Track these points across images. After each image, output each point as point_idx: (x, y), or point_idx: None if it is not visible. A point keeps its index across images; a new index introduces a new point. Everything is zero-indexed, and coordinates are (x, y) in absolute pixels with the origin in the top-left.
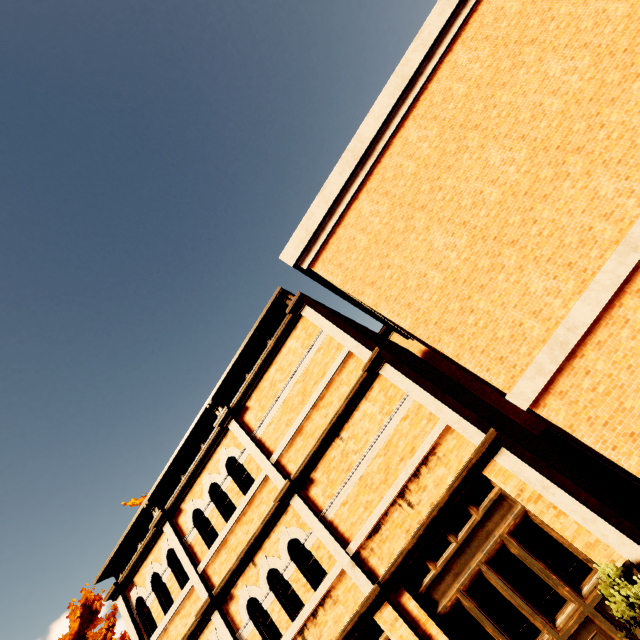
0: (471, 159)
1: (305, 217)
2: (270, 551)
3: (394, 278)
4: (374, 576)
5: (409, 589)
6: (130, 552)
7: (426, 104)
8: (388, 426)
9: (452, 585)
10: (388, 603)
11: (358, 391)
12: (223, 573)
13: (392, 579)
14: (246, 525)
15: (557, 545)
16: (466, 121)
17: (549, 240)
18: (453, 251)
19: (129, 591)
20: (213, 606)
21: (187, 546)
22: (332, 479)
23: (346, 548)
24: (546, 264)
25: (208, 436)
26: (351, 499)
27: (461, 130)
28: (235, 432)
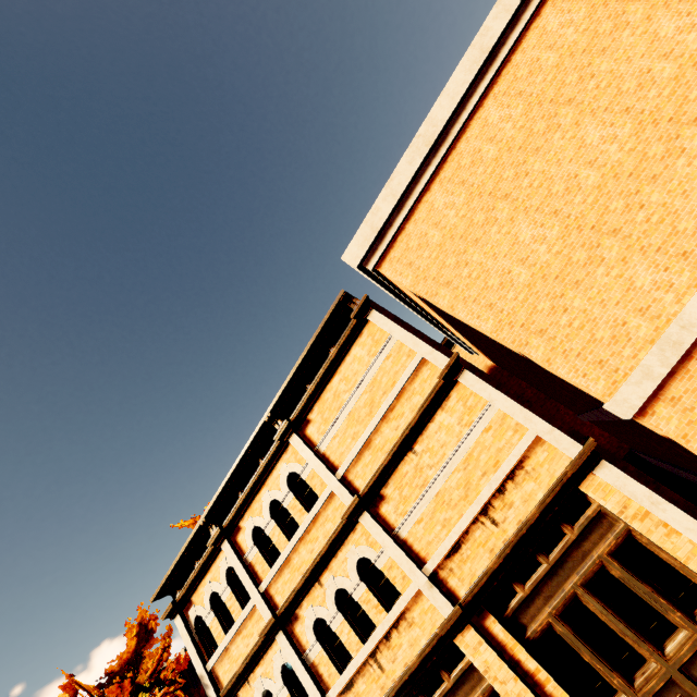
0: (564, 139)
1: (370, 213)
2: (337, 571)
3: (473, 277)
4: (454, 598)
5: (493, 612)
6: (187, 571)
7: (509, 79)
8: (468, 438)
9: (542, 609)
10: (471, 626)
11: (433, 401)
12: (287, 593)
13: (474, 601)
14: (310, 544)
15: (666, 567)
16: (557, 95)
17: (659, 227)
18: (542, 244)
19: (187, 610)
20: (277, 626)
21: (247, 565)
22: (405, 495)
23: (422, 568)
24: (655, 254)
25: (267, 451)
26: (427, 517)
27: (551, 106)
28: (296, 446)
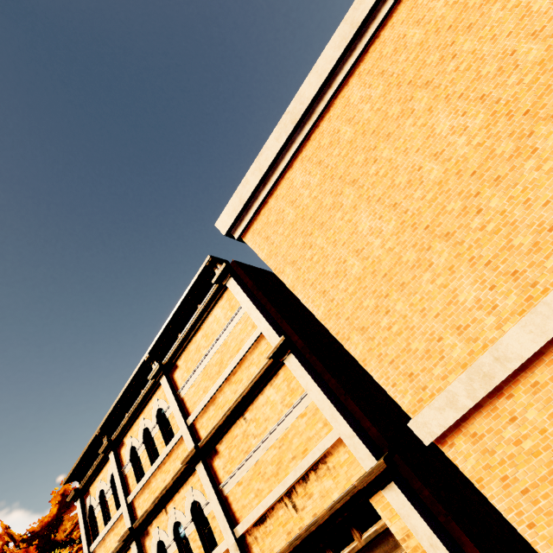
0: (415, 125)
1: (241, 184)
2: (178, 505)
3: (314, 260)
4: None
5: None
6: (89, 466)
7: (375, 56)
8: (286, 419)
9: None
10: None
11: (264, 375)
12: (144, 509)
13: None
14: (164, 474)
15: None
16: (416, 77)
17: (493, 237)
18: (378, 237)
19: (86, 497)
20: (132, 537)
21: (124, 476)
22: (232, 456)
23: (235, 528)
24: (484, 268)
25: (147, 384)
26: (245, 481)
27: (409, 88)
28: (164, 387)
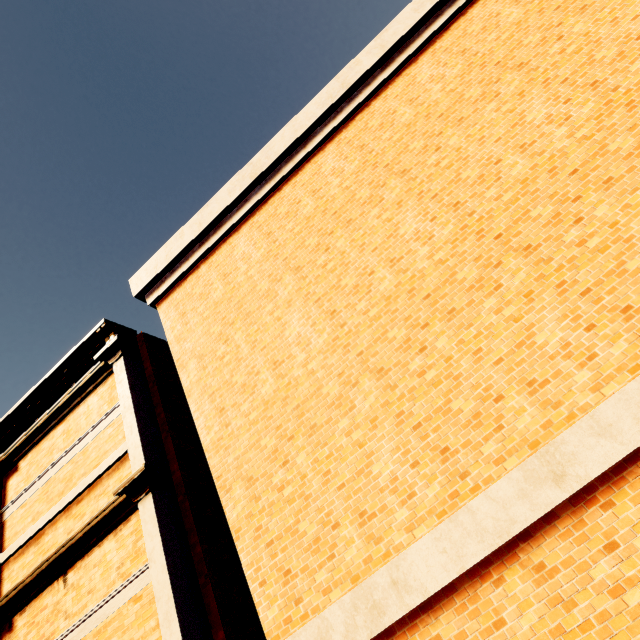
0: (379, 218)
1: (174, 236)
2: None
3: (224, 360)
4: None
5: None
6: None
7: (360, 126)
8: (114, 599)
9: None
10: None
11: (111, 517)
12: None
13: None
14: None
15: None
16: (395, 161)
17: (431, 391)
18: (303, 351)
19: None
20: None
21: None
22: None
23: None
24: (411, 432)
25: None
26: None
27: (384, 172)
28: None
